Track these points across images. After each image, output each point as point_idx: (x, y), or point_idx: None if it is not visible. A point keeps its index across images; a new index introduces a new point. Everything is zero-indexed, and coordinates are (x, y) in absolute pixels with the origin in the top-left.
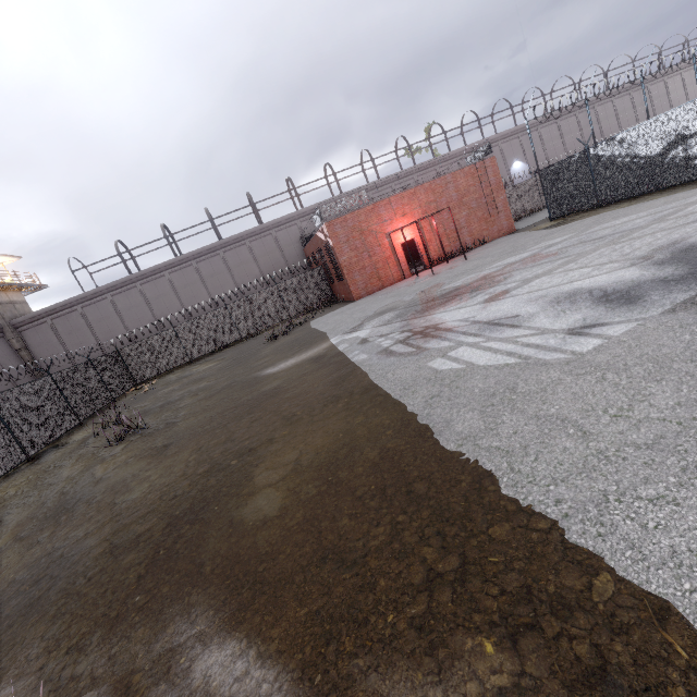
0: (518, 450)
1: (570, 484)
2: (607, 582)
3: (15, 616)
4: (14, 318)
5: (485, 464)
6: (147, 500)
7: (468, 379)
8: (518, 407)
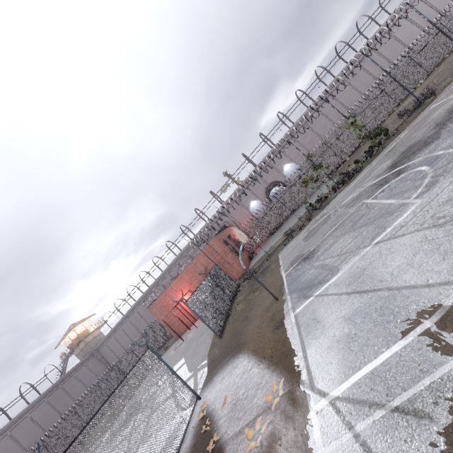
0: None
1: None
2: None
3: None
4: (96, 345)
5: None
6: None
7: None
8: None
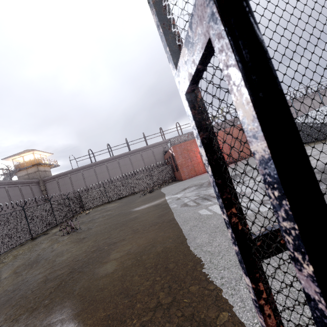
0: (216, 253)
1: (230, 270)
2: (226, 316)
3: (1, 304)
4: (44, 177)
5: (201, 258)
6: (67, 260)
7: (211, 219)
8: (225, 234)
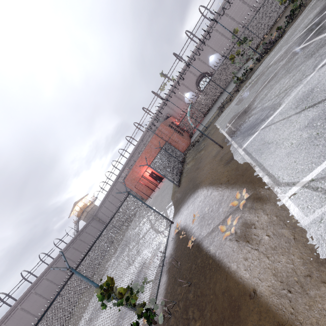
0: None
1: None
2: None
3: None
4: (94, 212)
5: None
6: None
7: None
8: None
